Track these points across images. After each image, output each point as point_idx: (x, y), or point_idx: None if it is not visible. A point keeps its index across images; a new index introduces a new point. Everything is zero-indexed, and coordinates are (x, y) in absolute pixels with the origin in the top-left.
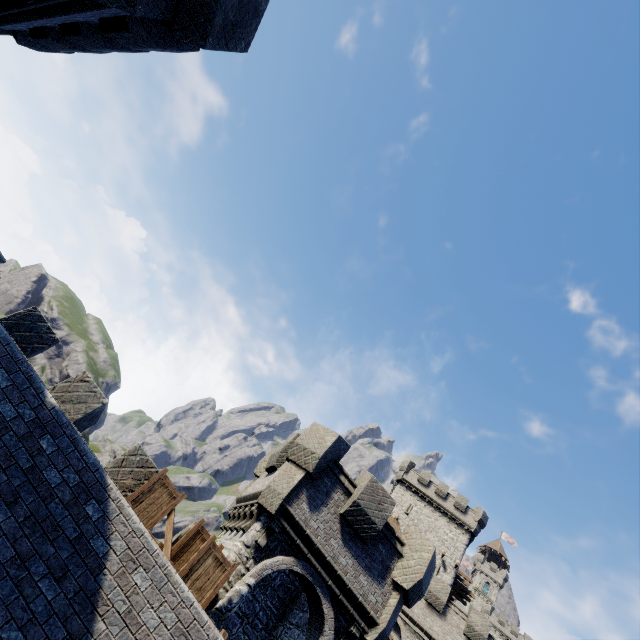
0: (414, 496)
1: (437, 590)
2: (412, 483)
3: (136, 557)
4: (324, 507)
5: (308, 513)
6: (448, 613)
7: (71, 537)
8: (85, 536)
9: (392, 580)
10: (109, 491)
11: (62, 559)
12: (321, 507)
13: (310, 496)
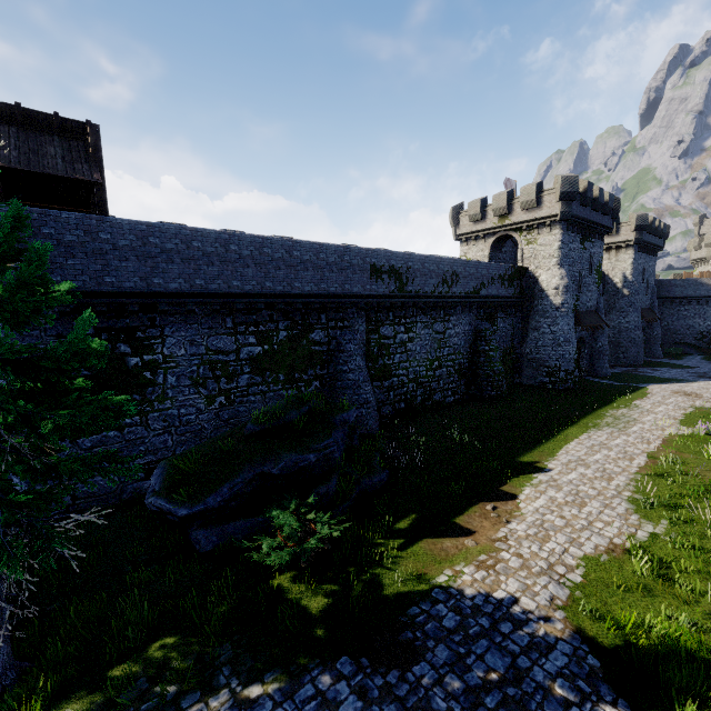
0: None
1: None
2: None
3: (708, 280)
4: None
5: None
6: None
7: (698, 284)
8: (699, 283)
9: None
10: (696, 279)
11: (700, 286)
12: None
13: None
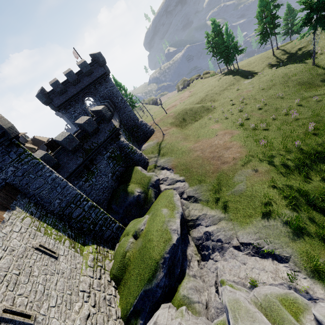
0: None
1: None
2: None
3: None
4: None
5: None
6: None
7: None
8: None
9: None
10: None
11: None
12: None
13: None
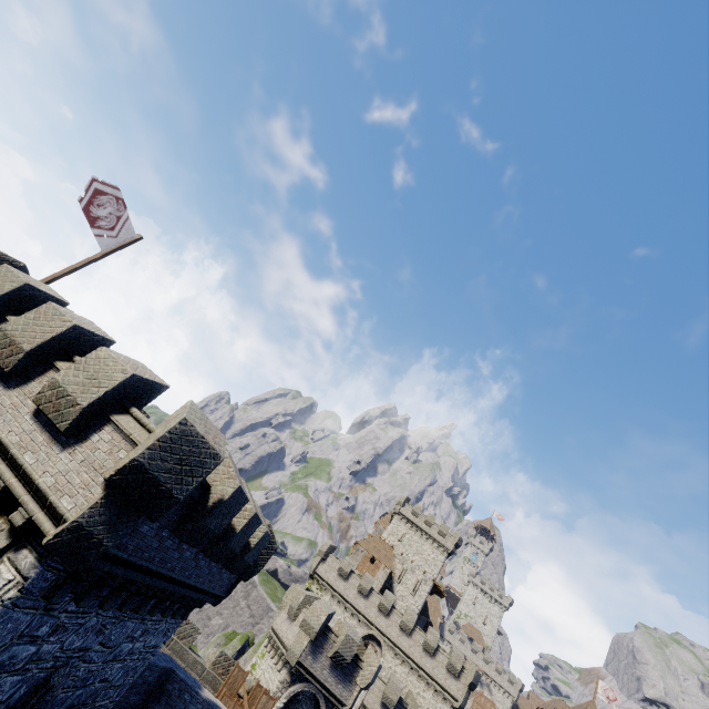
0: (407, 526)
1: (407, 620)
2: (406, 516)
3: None
4: (320, 655)
5: (312, 660)
6: (413, 634)
7: None
8: None
9: (356, 682)
10: None
11: None
12: (319, 655)
13: (313, 651)
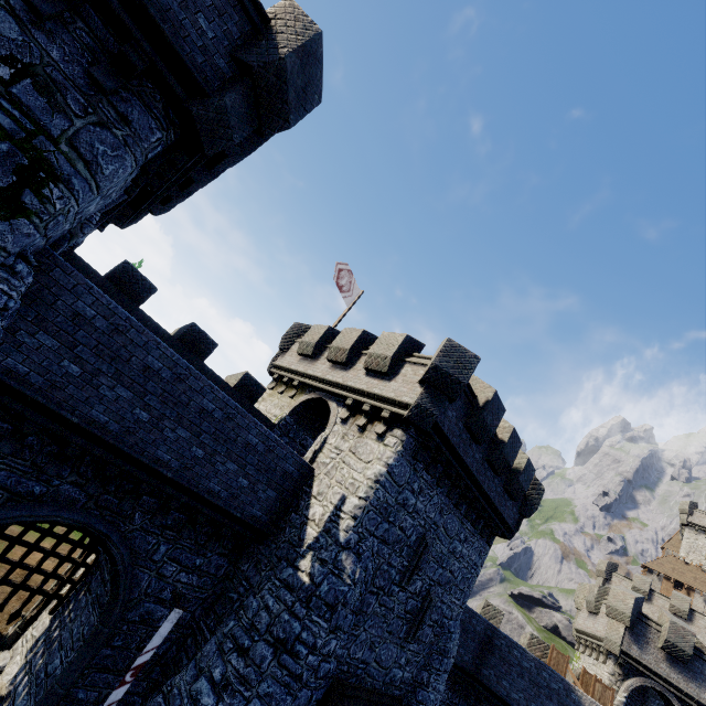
0: None
1: None
2: (702, 525)
3: None
4: (646, 645)
5: (638, 651)
6: None
7: (571, 705)
8: (575, 704)
9: None
10: (571, 685)
11: None
12: (644, 645)
13: (634, 640)
